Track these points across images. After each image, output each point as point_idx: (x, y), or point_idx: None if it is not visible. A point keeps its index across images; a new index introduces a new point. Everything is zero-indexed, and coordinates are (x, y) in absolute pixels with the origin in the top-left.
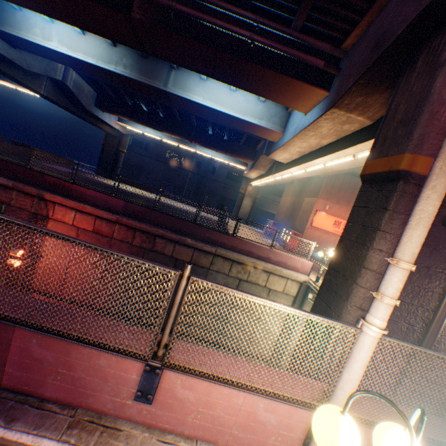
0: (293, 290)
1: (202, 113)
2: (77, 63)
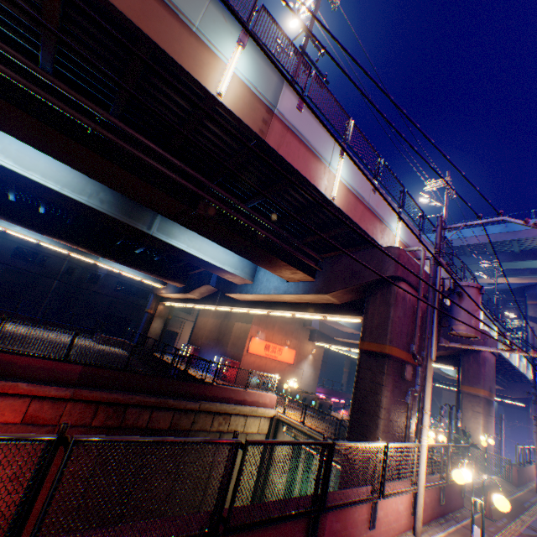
0: (265, 427)
1: (174, 253)
2: (18, 177)
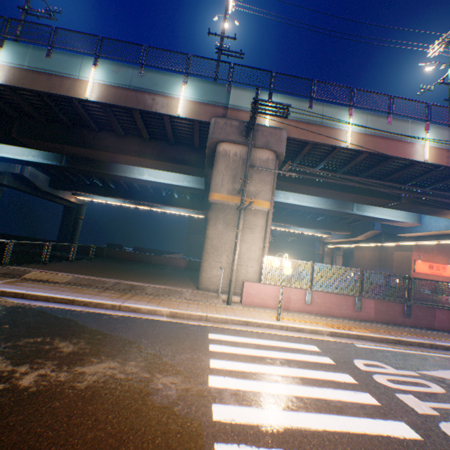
0: None
1: (361, 219)
2: (296, 206)
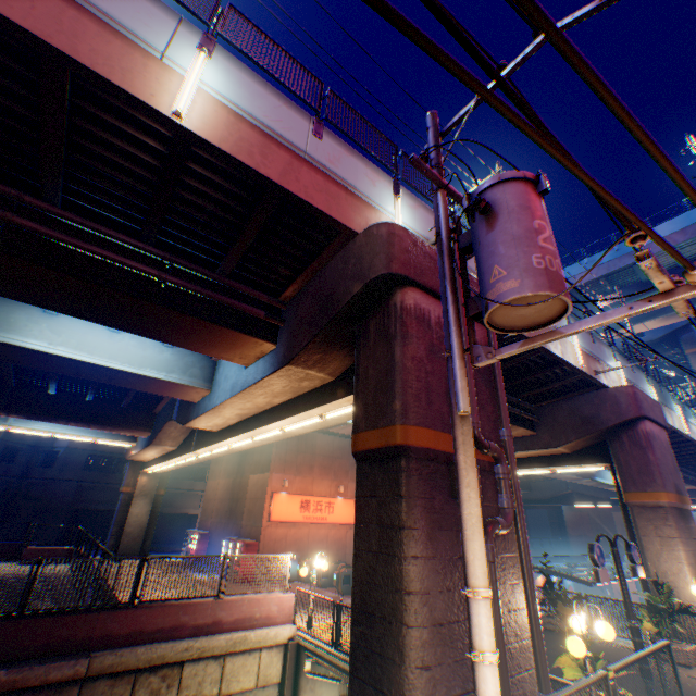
0: (275, 668)
1: (44, 365)
2: None
